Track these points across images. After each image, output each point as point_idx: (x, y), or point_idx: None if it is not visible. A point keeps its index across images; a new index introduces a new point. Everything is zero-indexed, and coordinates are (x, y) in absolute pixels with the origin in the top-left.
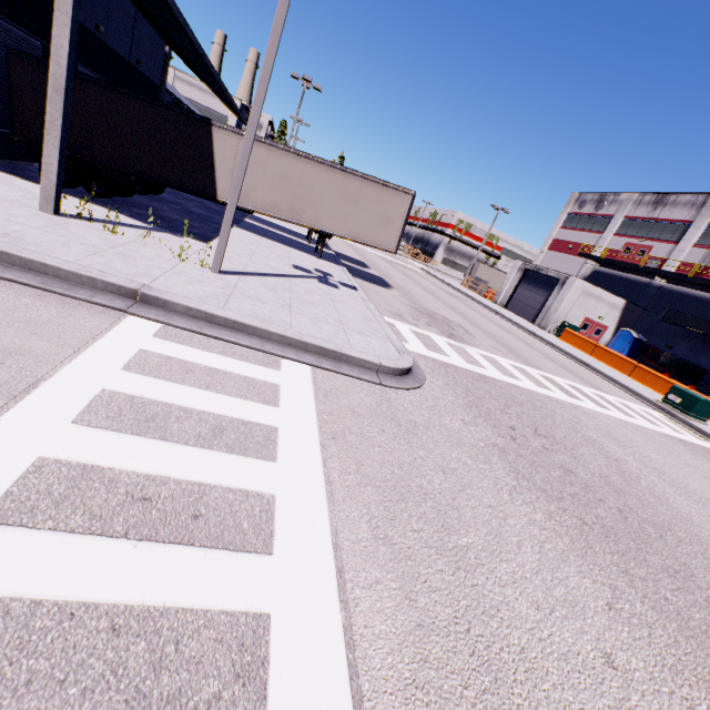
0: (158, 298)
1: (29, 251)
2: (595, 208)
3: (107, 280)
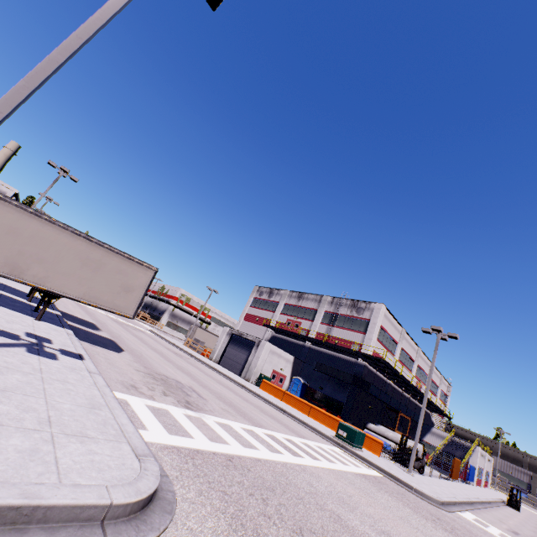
0: None
1: None
2: (268, 296)
3: None
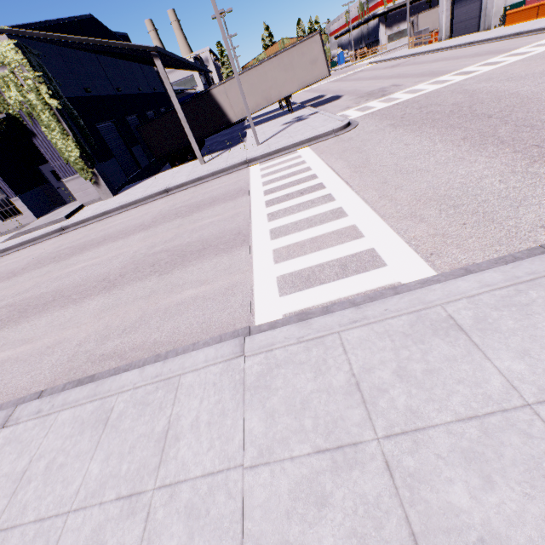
0: (252, 159)
1: (217, 169)
2: None
3: (238, 163)
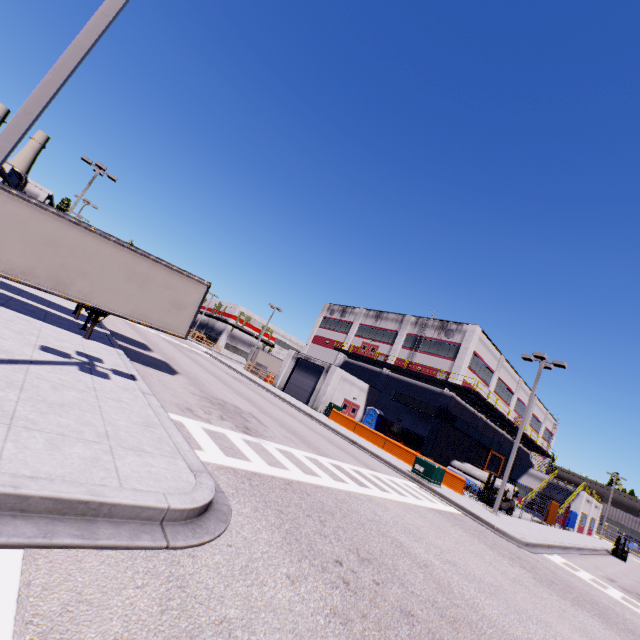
0: None
1: None
2: (341, 315)
3: None
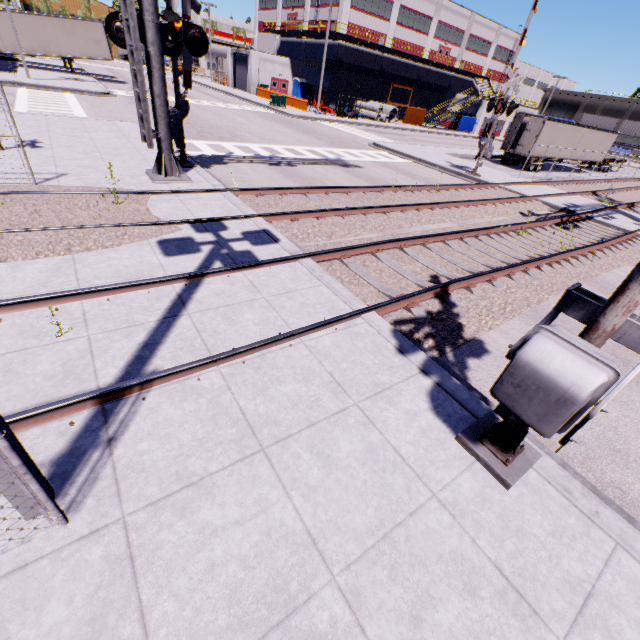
0: (22, 83)
1: None
2: None
3: (6, 81)
